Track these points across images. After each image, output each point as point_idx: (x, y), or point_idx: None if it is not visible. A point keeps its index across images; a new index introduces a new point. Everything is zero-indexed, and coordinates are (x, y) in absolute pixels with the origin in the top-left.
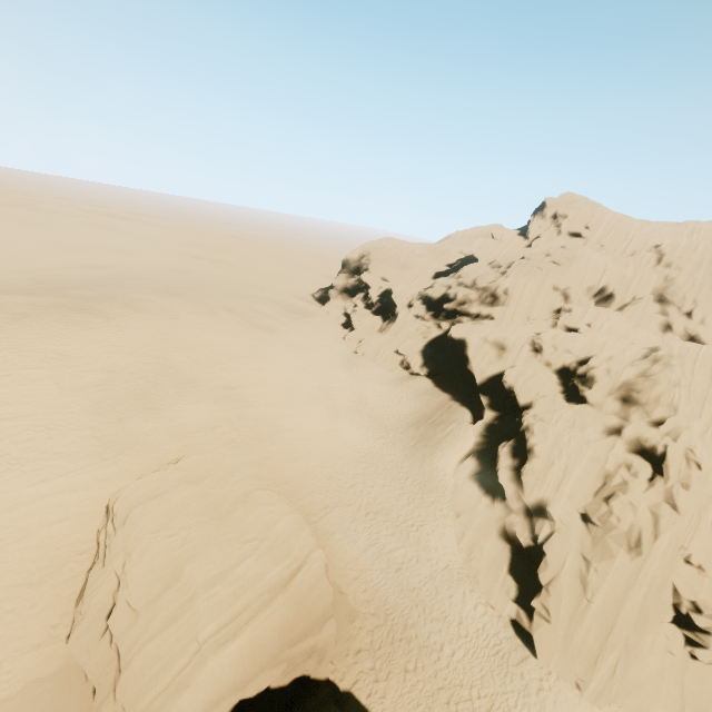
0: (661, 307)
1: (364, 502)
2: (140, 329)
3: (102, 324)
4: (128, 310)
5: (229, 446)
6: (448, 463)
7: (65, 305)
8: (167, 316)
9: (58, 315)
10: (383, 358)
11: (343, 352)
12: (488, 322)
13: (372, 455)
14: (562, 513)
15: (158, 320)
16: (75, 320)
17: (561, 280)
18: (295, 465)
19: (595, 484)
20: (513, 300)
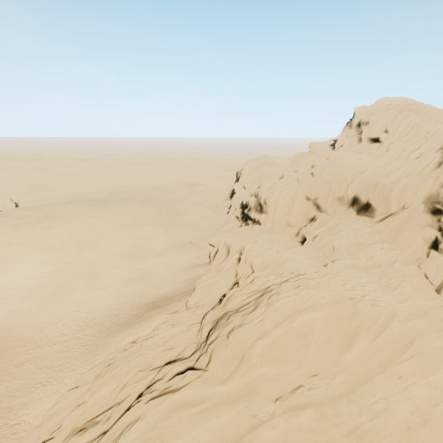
0: (433, 219)
1: (39, 354)
2: (36, 229)
3: (21, 226)
4: (48, 218)
5: (0, 301)
6: (119, 342)
7: (26, 215)
8: (66, 220)
9: (10, 221)
10: (200, 247)
11: (181, 240)
12: (256, 226)
13: (92, 321)
14: (64, 424)
15: (55, 223)
16: (12, 224)
17: (310, 191)
18: (28, 319)
19: (98, 411)
20: (270, 209)
